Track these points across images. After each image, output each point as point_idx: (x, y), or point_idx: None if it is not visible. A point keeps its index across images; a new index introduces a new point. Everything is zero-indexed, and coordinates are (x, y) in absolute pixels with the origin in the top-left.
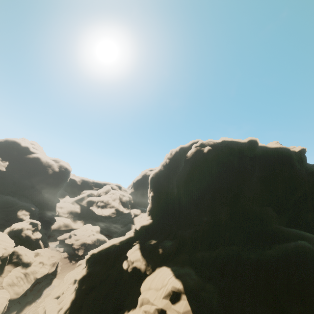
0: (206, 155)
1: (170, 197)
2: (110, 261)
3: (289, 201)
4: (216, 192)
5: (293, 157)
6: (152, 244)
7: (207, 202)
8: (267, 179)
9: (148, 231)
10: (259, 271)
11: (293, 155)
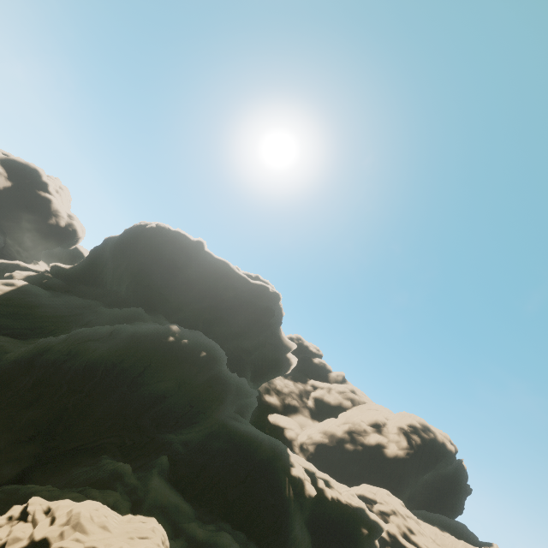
0: (146, 230)
1: (102, 258)
2: (3, 272)
3: (192, 306)
4: (131, 262)
5: (227, 273)
6: (46, 275)
7: (122, 271)
8: (190, 280)
9: (57, 272)
10: (93, 313)
11: (233, 275)
